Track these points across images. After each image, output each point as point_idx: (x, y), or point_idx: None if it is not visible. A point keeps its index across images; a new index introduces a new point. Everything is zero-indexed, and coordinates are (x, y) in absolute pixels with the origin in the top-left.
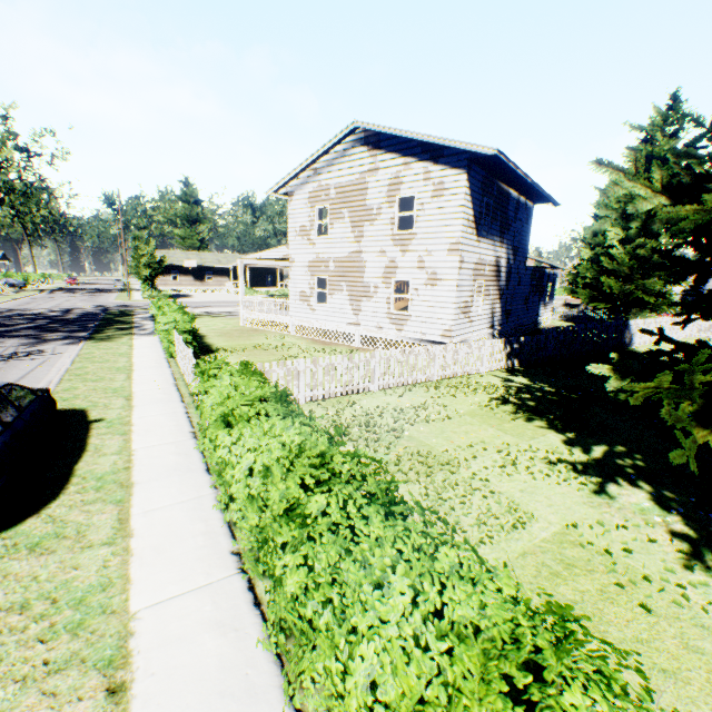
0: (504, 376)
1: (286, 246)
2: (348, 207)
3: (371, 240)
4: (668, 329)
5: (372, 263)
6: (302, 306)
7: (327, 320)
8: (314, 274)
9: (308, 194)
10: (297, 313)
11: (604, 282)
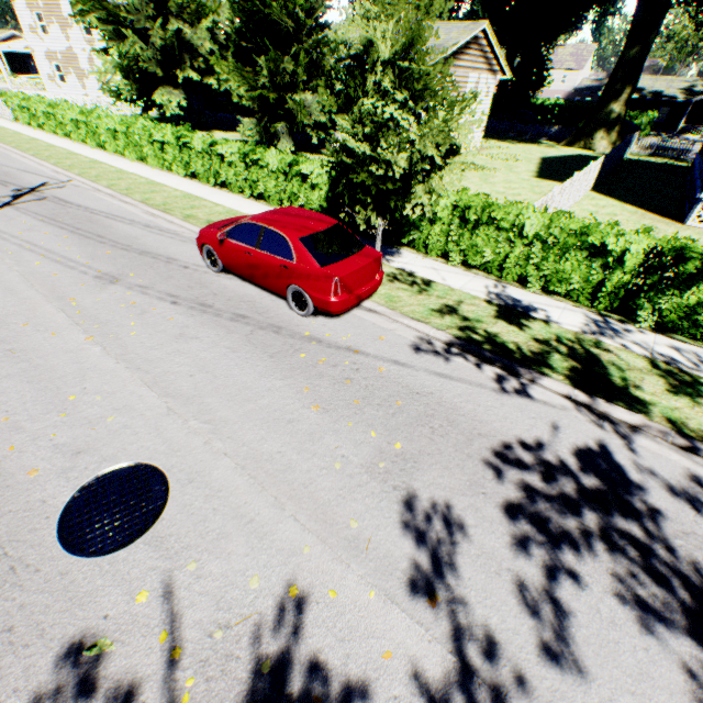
0: (152, 117)
1: (25, 40)
2: (55, 16)
3: (75, 41)
4: None
5: (81, 56)
6: (53, 85)
7: (72, 95)
8: (52, 62)
9: (26, 1)
10: (52, 90)
11: None
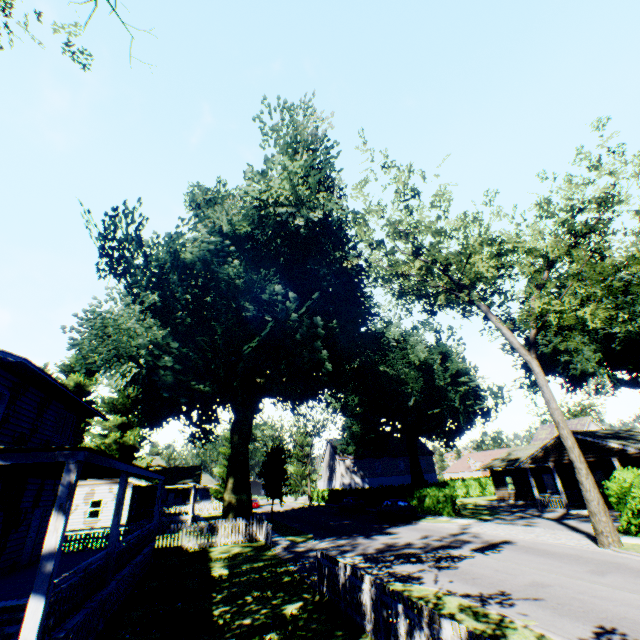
0: None
1: None
2: None
3: None
4: (200, 509)
5: None
6: None
7: None
8: None
9: None
10: None
11: (211, 489)
